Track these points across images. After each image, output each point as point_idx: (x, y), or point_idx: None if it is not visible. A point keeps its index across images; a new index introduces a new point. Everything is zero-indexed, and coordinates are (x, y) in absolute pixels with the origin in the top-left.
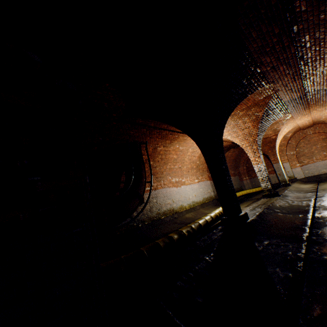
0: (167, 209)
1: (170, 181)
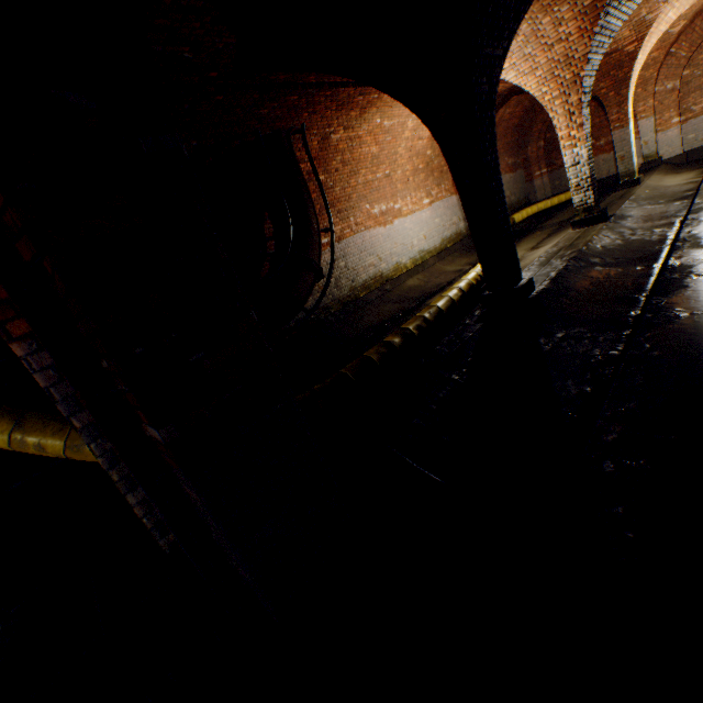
0: (369, 277)
1: (370, 215)
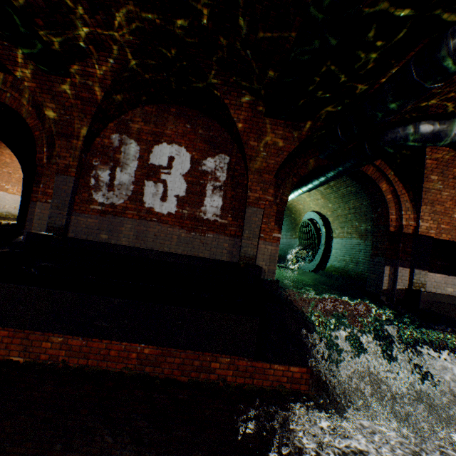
0: None
1: None
